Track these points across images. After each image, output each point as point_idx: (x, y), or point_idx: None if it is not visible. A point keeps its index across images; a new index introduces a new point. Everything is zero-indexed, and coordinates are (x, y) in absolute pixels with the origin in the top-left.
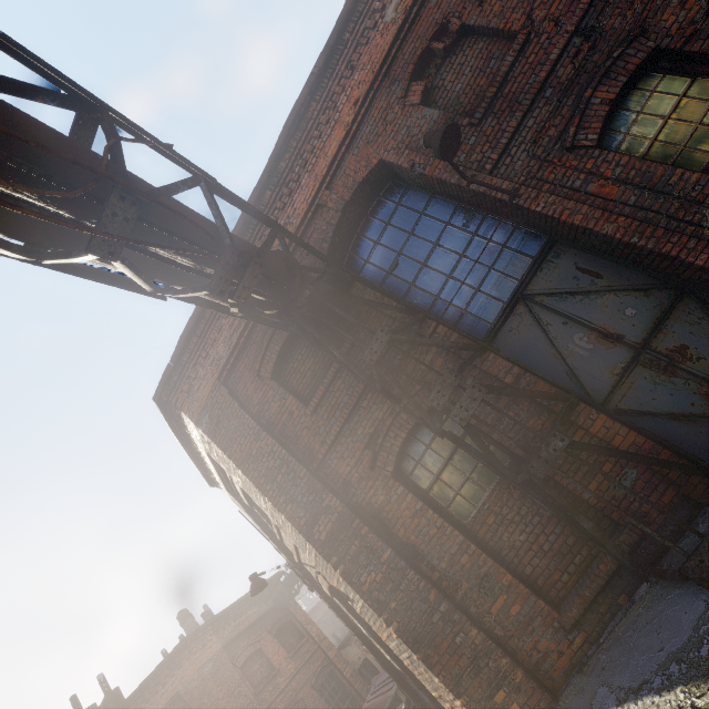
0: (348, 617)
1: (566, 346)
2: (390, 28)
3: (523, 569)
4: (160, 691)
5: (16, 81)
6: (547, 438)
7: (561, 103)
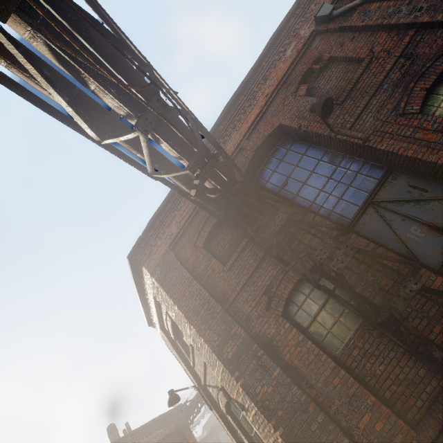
0: (236, 433)
1: (405, 234)
2: (288, 59)
3: (383, 394)
4: None
5: (119, 39)
6: (404, 282)
7: (394, 91)
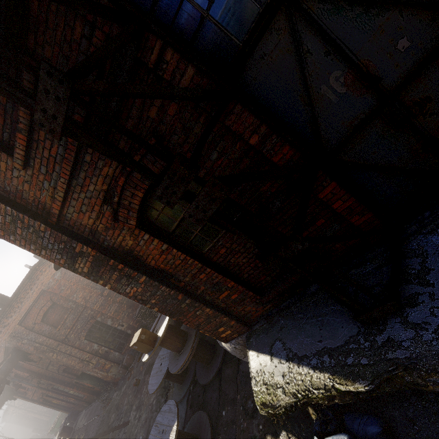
0: None
1: (319, 87)
2: None
3: (242, 276)
4: (30, 292)
5: None
6: (289, 241)
7: None
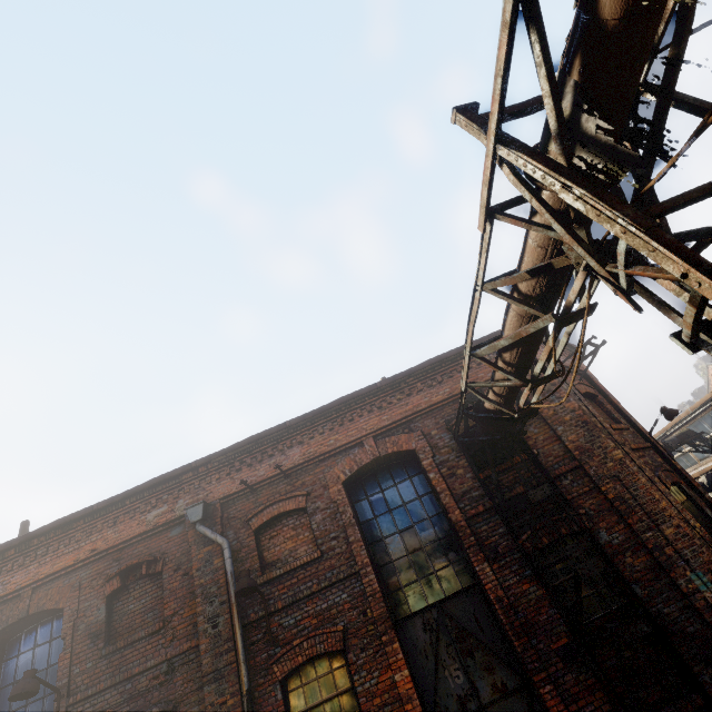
0: None
1: None
2: (144, 525)
3: None
4: None
5: None
6: None
7: (123, 703)
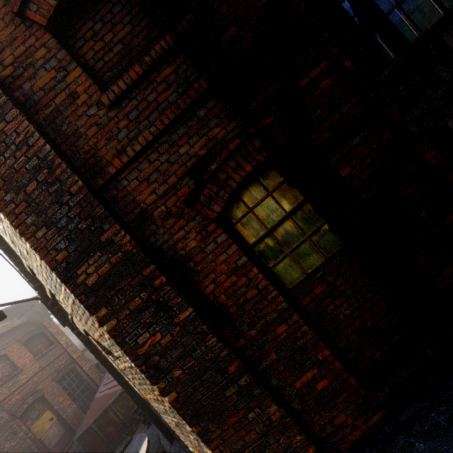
0: (100, 351)
1: None
2: None
3: (337, 344)
4: None
5: None
6: None
7: None
